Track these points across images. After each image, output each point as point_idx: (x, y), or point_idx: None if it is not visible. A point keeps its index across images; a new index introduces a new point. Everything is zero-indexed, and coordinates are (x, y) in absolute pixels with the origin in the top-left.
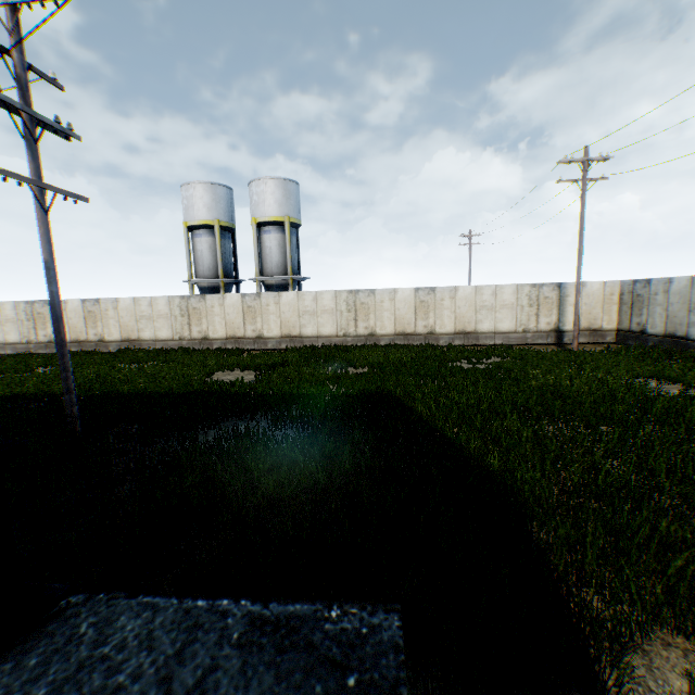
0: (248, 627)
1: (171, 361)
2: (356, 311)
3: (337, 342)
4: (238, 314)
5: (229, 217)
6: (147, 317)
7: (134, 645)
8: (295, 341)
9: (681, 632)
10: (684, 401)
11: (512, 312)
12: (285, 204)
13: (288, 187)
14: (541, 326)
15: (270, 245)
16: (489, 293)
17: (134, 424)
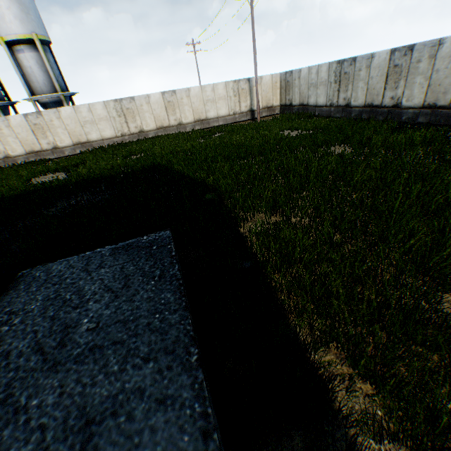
0: (112, 251)
1: None
2: (125, 115)
3: (118, 141)
4: (28, 132)
5: None
6: None
7: (66, 270)
8: (87, 146)
9: (266, 213)
10: (296, 137)
11: (225, 102)
12: (27, 21)
13: (22, 1)
14: (242, 109)
15: (30, 65)
16: (210, 90)
17: None
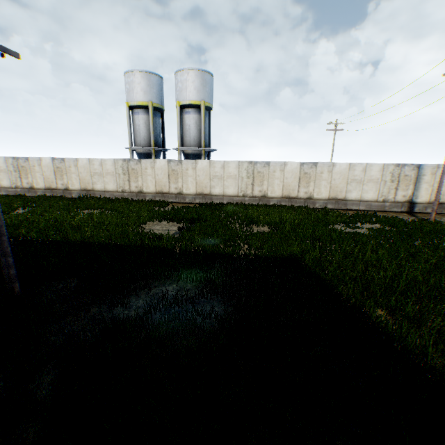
0: None
1: (114, 209)
2: (254, 177)
3: (237, 200)
4: (164, 175)
5: (159, 100)
6: (98, 174)
7: None
8: (206, 198)
9: None
10: None
11: (376, 185)
12: (201, 91)
13: (205, 77)
14: (397, 197)
15: (189, 124)
16: (359, 169)
17: (74, 277)
